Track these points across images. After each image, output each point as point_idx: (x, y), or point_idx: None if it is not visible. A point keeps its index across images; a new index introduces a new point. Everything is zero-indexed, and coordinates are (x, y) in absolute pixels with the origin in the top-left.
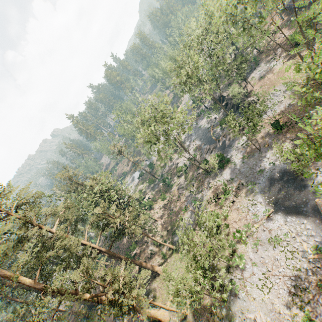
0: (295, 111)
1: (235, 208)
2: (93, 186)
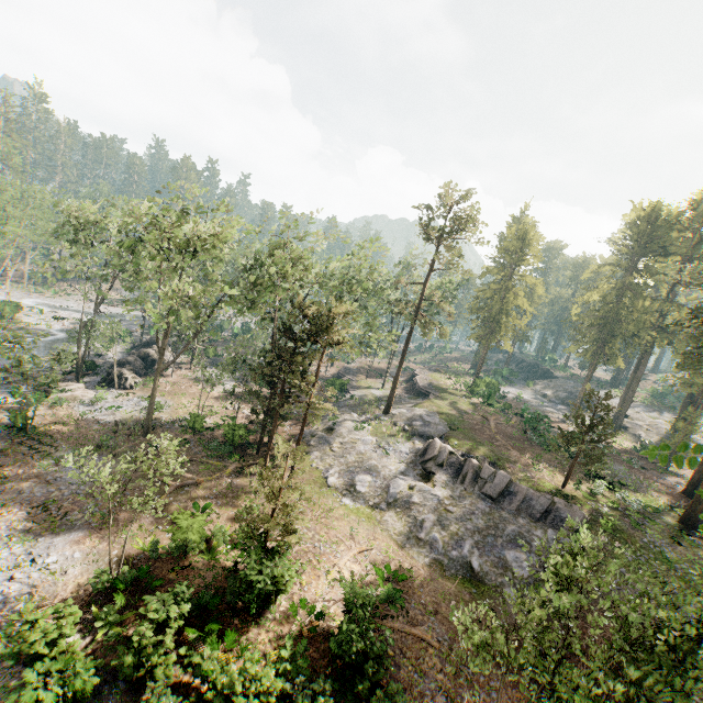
0: (80, 433)
1: None
2: None
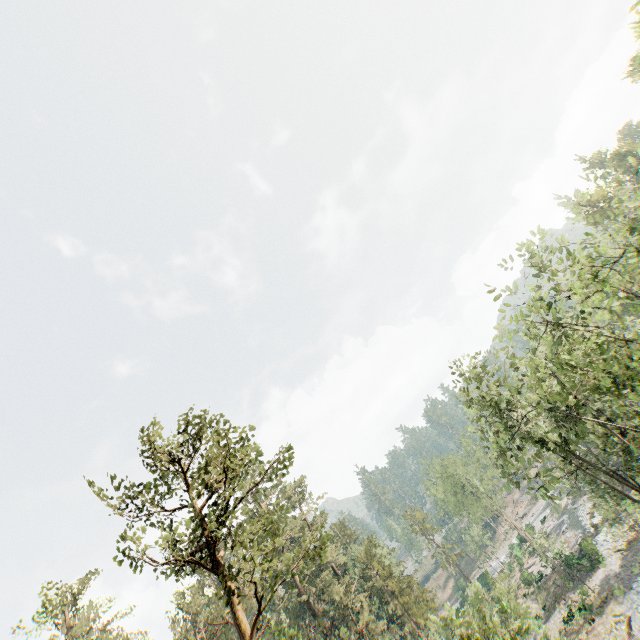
0: None
1: (595, 632)
2: (373, 541)
